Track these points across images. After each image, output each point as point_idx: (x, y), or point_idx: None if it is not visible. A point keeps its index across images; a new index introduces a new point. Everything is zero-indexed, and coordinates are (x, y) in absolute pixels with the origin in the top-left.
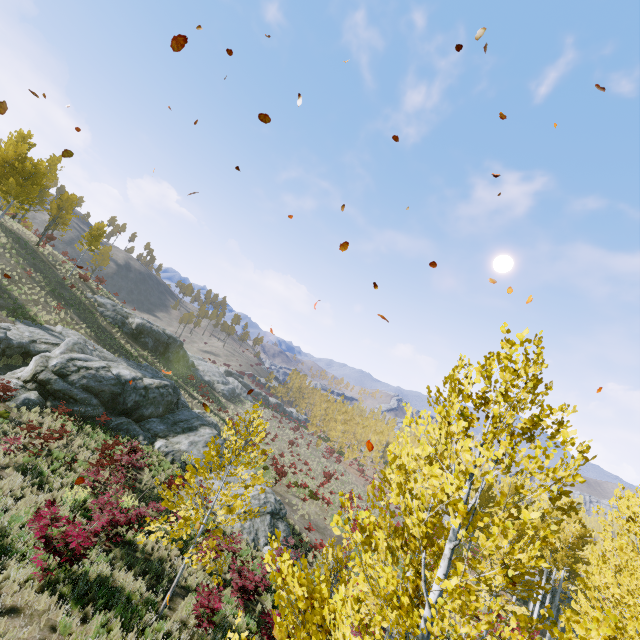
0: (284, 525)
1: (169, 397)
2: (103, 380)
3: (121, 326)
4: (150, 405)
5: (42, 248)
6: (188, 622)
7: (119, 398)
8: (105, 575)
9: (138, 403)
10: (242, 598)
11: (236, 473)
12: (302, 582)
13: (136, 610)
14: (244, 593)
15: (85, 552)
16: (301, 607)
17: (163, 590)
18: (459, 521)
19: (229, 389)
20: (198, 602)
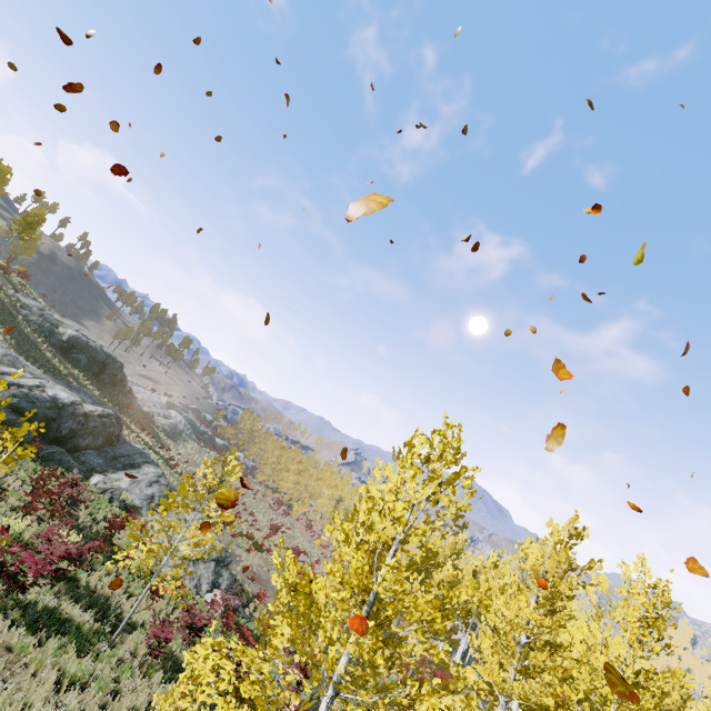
0: (228, 573)
1: (112, 428)
2: (37, 401)
3: (48, 336)
4: (88, 435)
5: None
6: (136, 653)
7: (53, 424)
8: (51, 607)
9: (75, 431)
10: (189, 635)
11: (208, 509)
12: (298, 569)
13: (88, 638)
14: (192, 630)
15: (37, 581)
16: (298, 582)
17: (110, 624)
18: (401, 528)
19: (171, 424)
20: (150, 633)
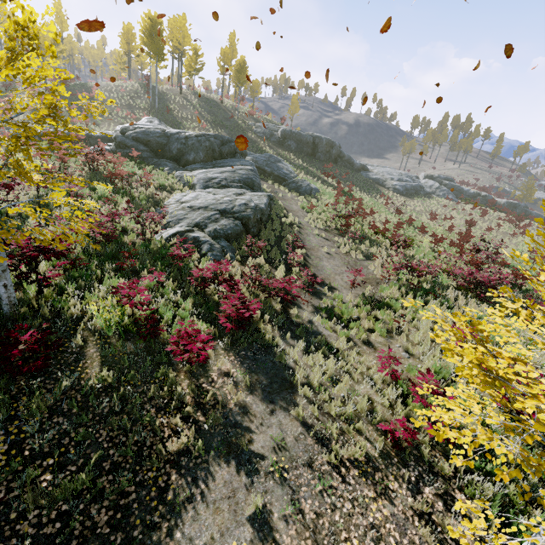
0: (231, 223)
1: (207, 143)
2: (150, 134)
3: (269, 138)
4: (191, 151)
5: (225, 103)
6: None
7: (166, 148)
8: None
9: (181, 151)
10: None
11: None
12: None
13: None
14: None
15: None
16: None
17: None
18: None
19: (406, 185)
20: None
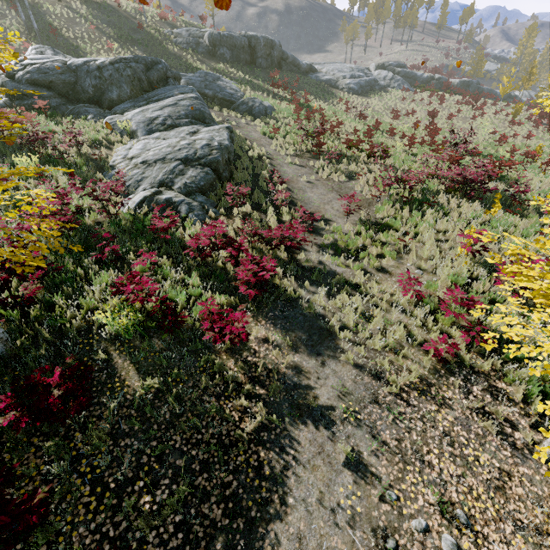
0: (200, 172)
1: (128, 71)
2: (49, 71)
3: (196, 48)
4: (111, 86)
5: (124, 7)
6: None
7: (77, 87)
8: None
9: (99, 88)
10: None
11: None
12: None
13: None
14: None
15: None
16: None
17: None
18: None
19: (360, 81)
20: None
